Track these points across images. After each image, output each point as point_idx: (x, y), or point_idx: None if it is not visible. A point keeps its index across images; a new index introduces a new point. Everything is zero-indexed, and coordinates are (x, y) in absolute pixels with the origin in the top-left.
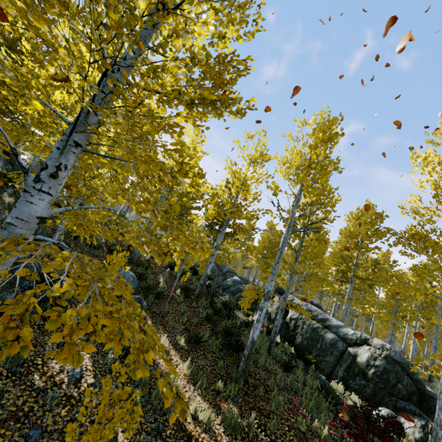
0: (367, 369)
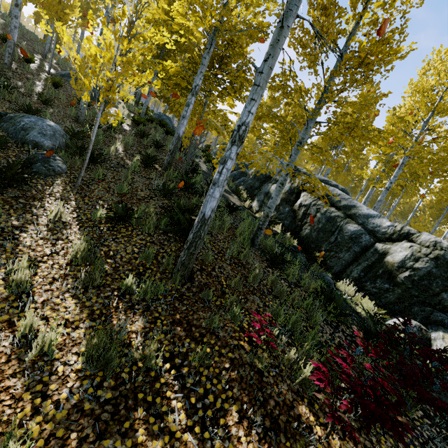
0: (398, 272)
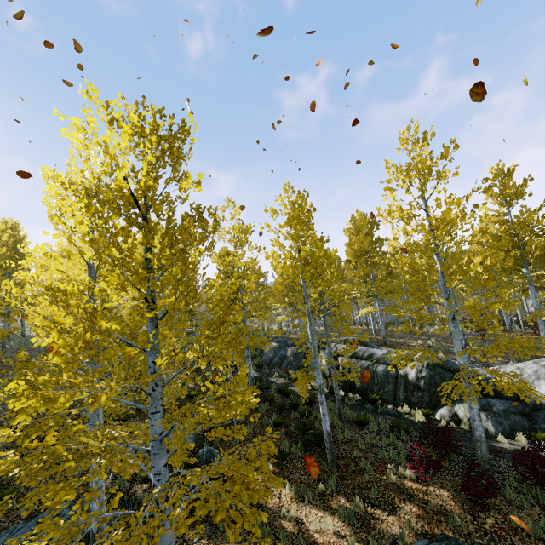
0: (419, 382)
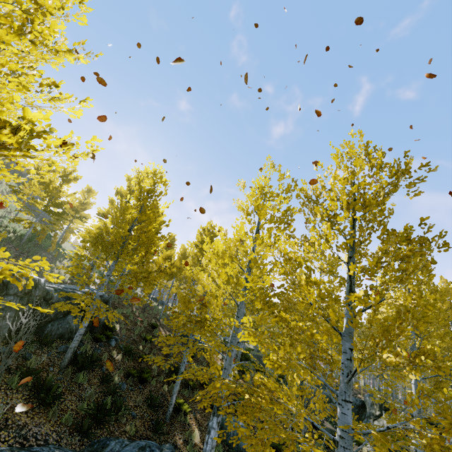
0: None
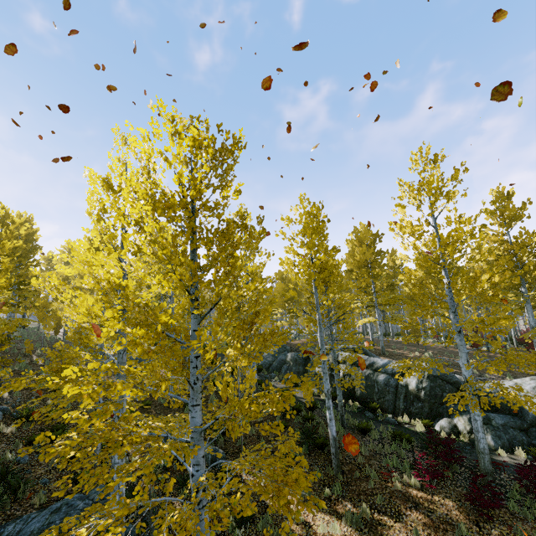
0: (419, 393)
